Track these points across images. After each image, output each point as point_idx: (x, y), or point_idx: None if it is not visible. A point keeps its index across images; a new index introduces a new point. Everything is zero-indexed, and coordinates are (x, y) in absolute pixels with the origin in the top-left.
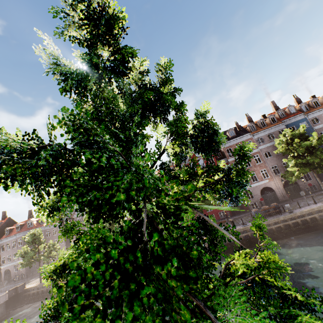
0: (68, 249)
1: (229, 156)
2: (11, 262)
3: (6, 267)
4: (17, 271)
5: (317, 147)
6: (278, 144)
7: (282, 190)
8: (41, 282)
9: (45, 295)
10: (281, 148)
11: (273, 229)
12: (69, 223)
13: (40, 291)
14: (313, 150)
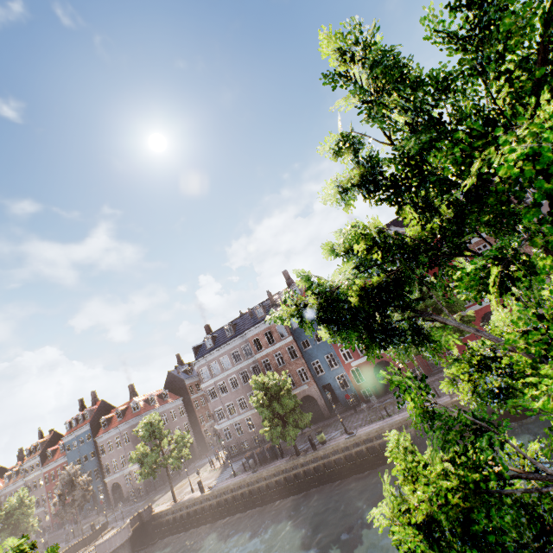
0: (417, 479)
1: None
2: (119, 470)
3: (113, 480)
4: (130, 484)
5: None
6: None
7: None
8: (175, 502)
9: (187, 522)
10: None
11: None
12: (439, 418)
13: (177, 517)
14: None
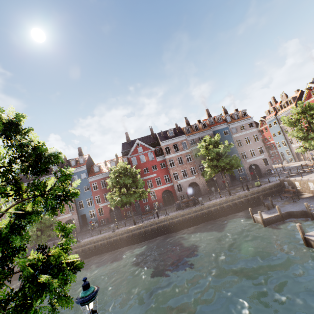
0: None
1: (169, 153)
2: None
3: None
4: None
5: (223, 153)
6: (200, 147)
7: (205, 185)
8: None
9: None
10: (202, 151)
11: (187, 218)
12: None
13: None
14: (222, 155)
